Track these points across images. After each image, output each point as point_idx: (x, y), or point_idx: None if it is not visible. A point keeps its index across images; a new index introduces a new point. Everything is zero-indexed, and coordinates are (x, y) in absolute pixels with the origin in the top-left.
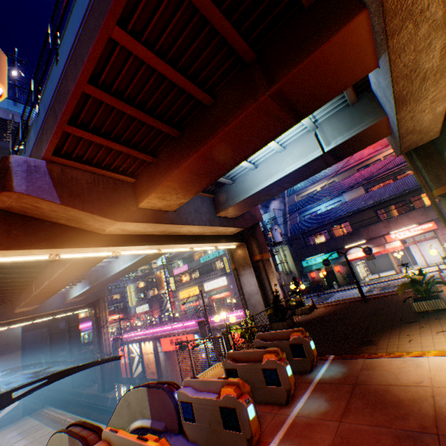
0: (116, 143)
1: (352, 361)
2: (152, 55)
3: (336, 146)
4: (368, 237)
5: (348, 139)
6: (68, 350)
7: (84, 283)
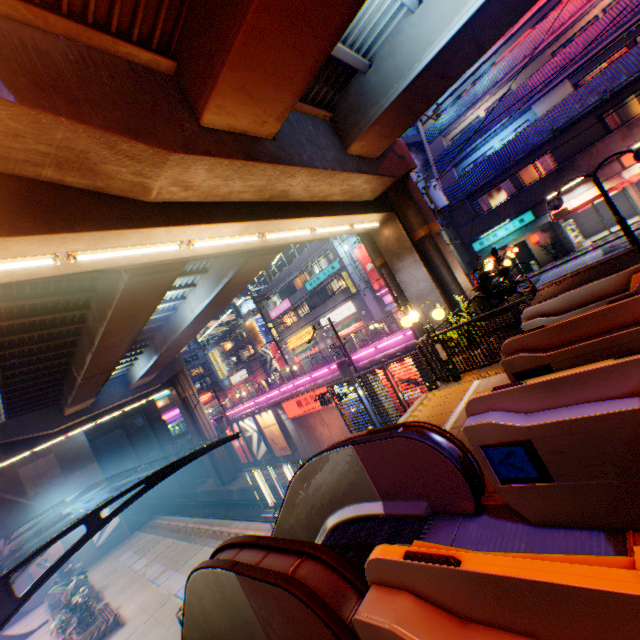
0: None
1: None
2: None
3: None
4: (590, 167)
5: None
6: (159, 448)
7: (148, 354)
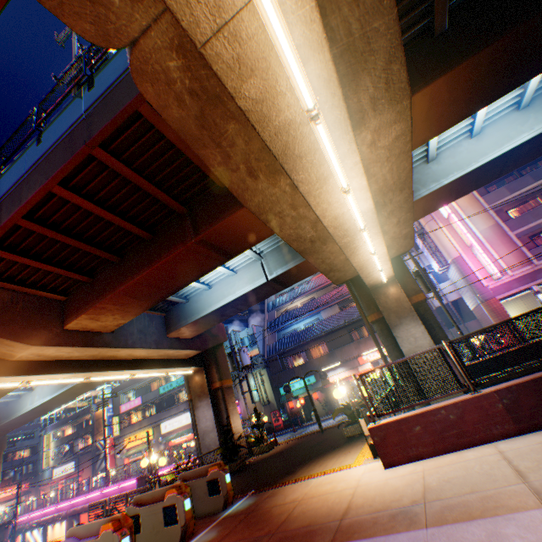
0: (47, 263)
1: (265, 491)
2: (92, 204)
3: (277, 276)
4: (342, 358)
5: (286, 270)
6: None
7: None
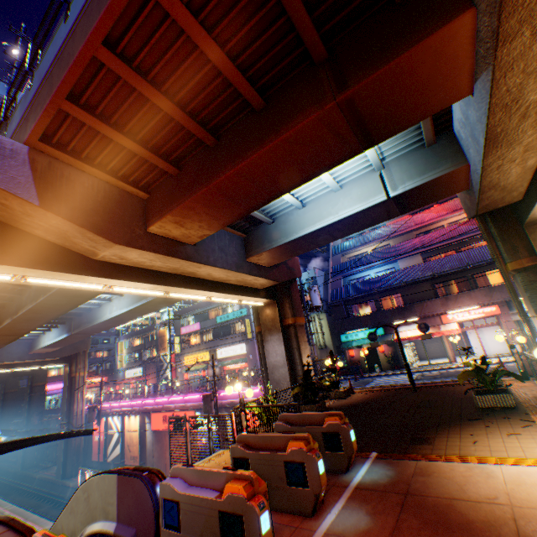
0: (129, 139)
1: (402, 462)
2: (195, 23)
3: (404, 192)
4: (422, 314)
5: (420, 185)
6: (25, 416)
7: (61, 330)
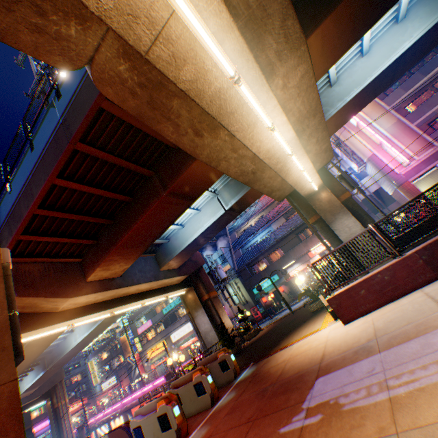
0: (62, 237)
1: (262, 361)
2: (84, 185)
3: (232, 205)
4: (295, 256)
5: (238, 200)
6: None
7: (37, 370)
